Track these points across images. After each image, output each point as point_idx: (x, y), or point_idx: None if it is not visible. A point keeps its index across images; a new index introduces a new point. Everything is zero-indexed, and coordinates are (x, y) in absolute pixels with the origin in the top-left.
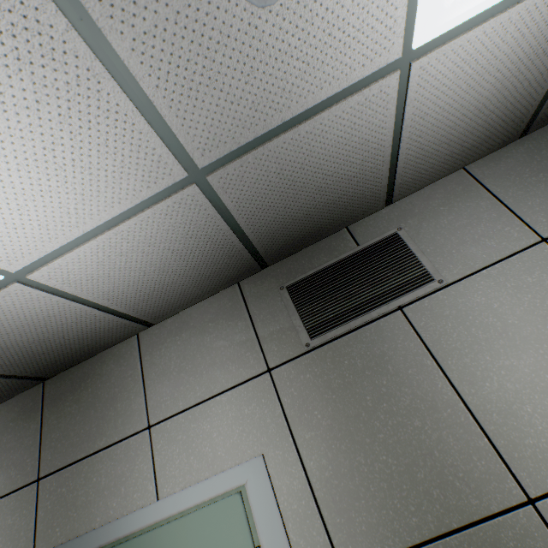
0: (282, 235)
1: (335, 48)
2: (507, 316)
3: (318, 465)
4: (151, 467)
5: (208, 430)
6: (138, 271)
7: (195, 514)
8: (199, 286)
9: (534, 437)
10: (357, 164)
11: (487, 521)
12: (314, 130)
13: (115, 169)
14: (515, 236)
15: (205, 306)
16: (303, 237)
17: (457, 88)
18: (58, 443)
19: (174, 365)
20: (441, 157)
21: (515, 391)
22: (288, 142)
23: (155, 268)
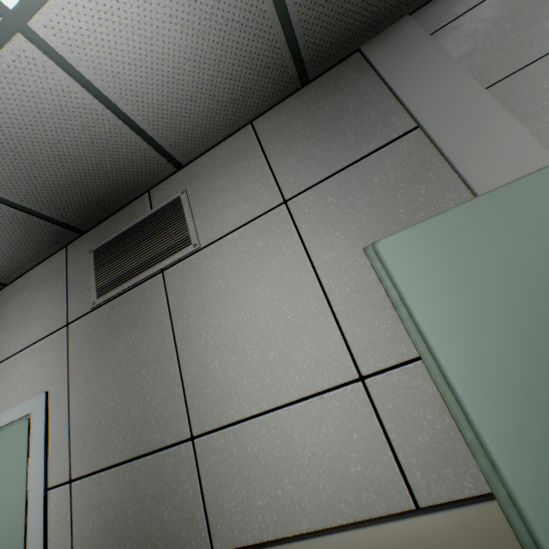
0: (67, 203)
1: None
2: (232, 279)
3: (78, 402)
4: None
5: (23, 371)
6: None
7: (3, 432)
8: (19, 250)
9: (212, 388)
10: (82, 130)
11: (162, 451)
12: None
13: None
14: (265, 198)
15: (42, 268)
16: (98, 203)
17: (130, 41)
18: None
19: (15, 318)
20: (199, 114)
21: (214, 348)
22: None
23: None
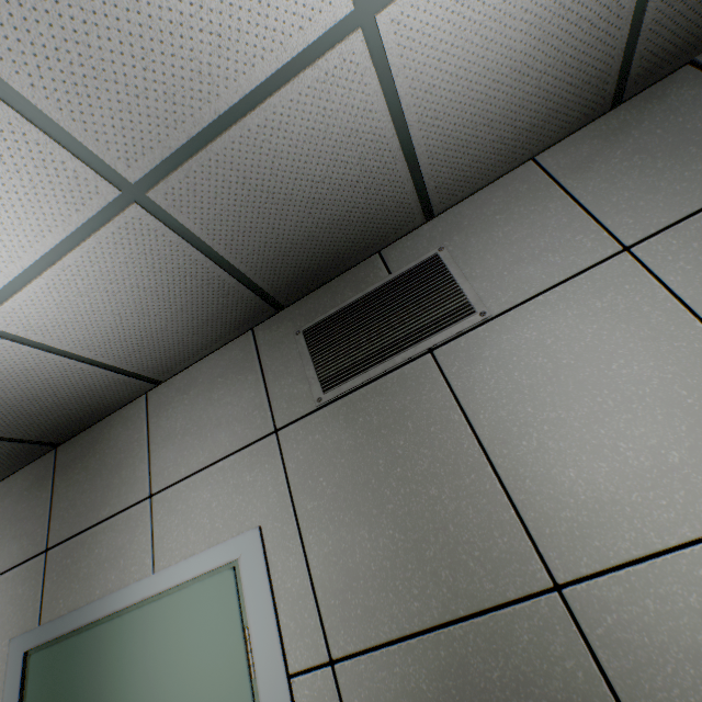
0: (287, 266)
1: (248, 9)
2: (562, 355)
3: (318, 539)
4: (150, 538)
5: (208, 499)
6: (111, 315)
7: (188, 589)
8: (200, 333)
9: (574, 509)
10: (355, 165)
11: (501, 609)
12: (269, 123)
13: (27, 191)
14: (587, 247)
15: (215, 358)
16: (318, 267)
17: (467, 44)
18: (66, 512)
19: (180, 427)
20: (486, 145)
21: (557, 451)
22: (239, 141)
23: (131, 311)
